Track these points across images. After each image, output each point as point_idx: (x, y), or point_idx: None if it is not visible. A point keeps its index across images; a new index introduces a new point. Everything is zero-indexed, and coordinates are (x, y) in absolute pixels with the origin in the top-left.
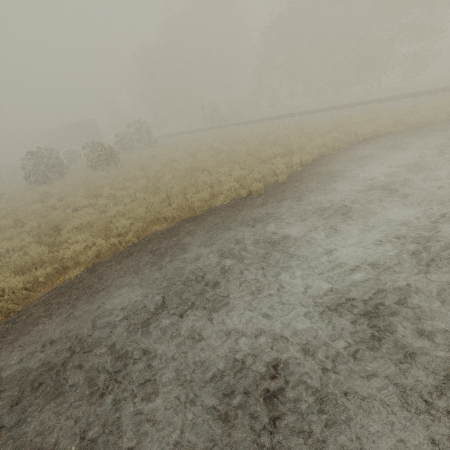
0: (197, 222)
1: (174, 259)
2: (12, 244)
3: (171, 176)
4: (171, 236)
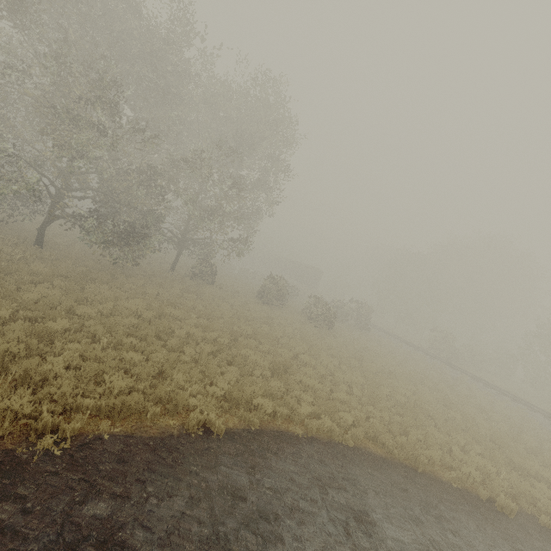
0: (417, 480)
1: (390, 506)
2: (258, 359)
3: (389, 393)
4: (387, 472)
